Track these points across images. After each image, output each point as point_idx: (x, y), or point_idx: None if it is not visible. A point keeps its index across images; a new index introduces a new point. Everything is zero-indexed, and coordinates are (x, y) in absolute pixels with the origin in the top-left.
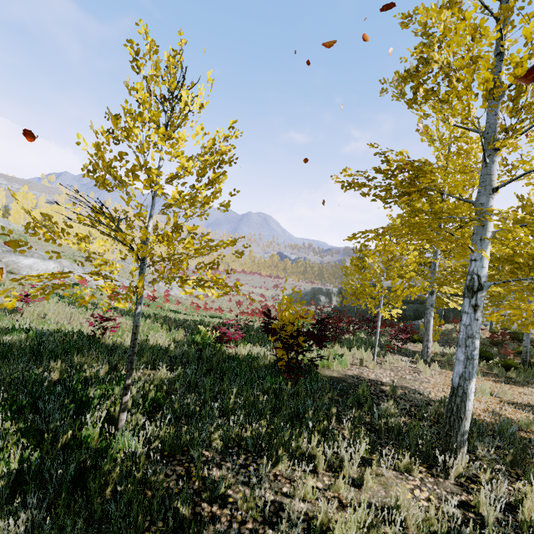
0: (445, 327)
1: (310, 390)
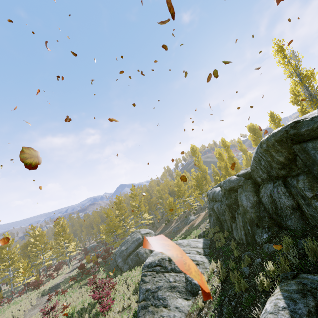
0: None
1: None
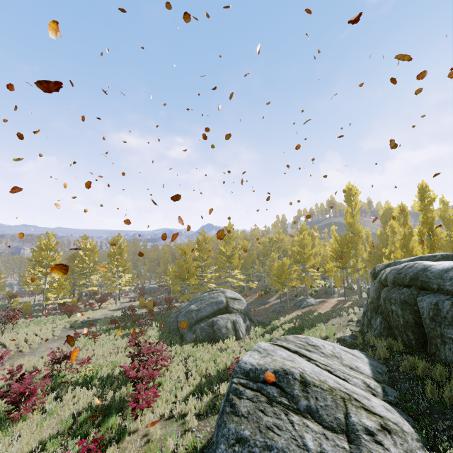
0: None
1: None
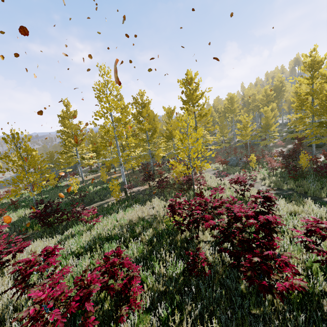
0: (86, 168)
1: (62, 187)
